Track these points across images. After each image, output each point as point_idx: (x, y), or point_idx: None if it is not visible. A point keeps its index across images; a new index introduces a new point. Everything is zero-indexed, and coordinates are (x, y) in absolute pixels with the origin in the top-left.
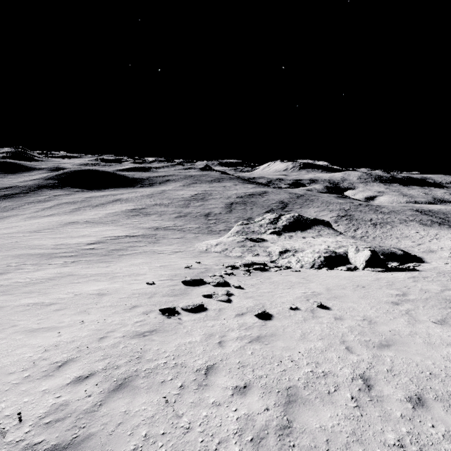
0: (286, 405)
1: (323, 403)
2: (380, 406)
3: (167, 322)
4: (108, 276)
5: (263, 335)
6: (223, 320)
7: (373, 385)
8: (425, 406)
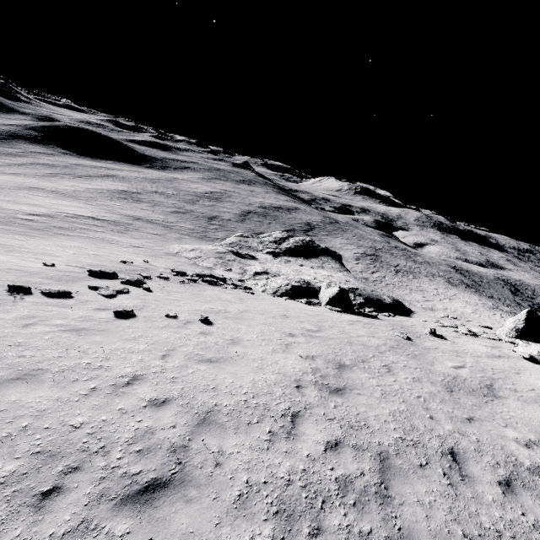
0: (9, 380)
1: (53, 386)
2: (110, 399)
3: (1, 298)
4: (8, 248)
5: (90, 328)
6: (71, 310)
7: (134, 384)
8: (159, 408)
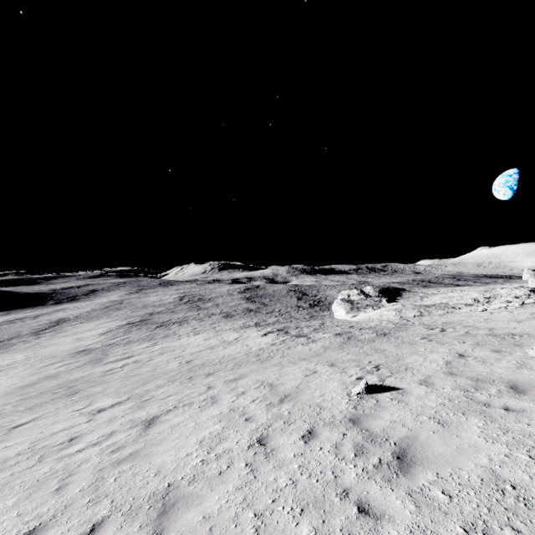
0: None
1: None
2: None
3: None
4: None
5: None
6: None
7: None
8: None
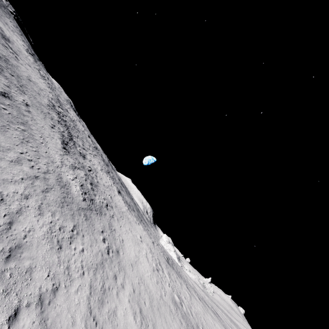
0: None
1: None
2: None
3: None
4: None
5: None
6: None
7: None
8: None
